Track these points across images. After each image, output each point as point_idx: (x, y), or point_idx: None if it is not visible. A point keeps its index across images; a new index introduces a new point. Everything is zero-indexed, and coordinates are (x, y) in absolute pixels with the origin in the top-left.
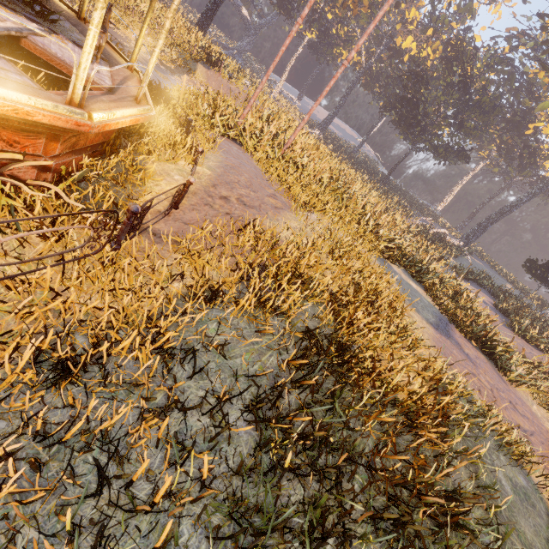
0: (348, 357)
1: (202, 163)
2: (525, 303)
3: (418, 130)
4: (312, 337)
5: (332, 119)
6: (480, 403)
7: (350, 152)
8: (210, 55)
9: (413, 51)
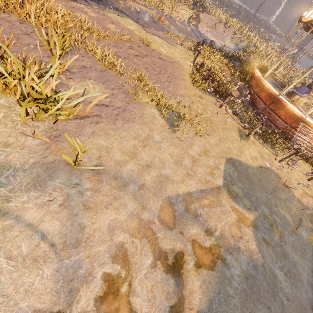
0: None
1: None
2: None
3: None
4: None
5: None
6: None
7: None
8: (201, 2)
9: None
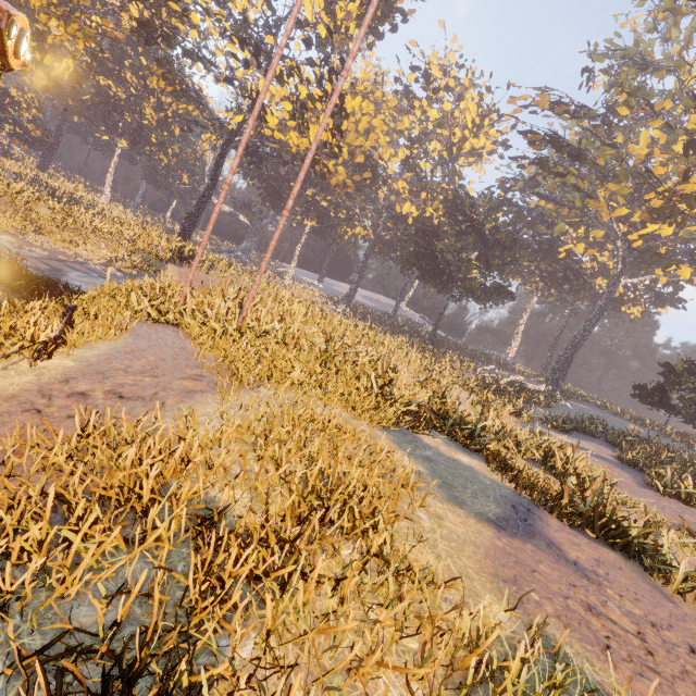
0: (180, 691)
1: (70, 355)
2: (662, 444)
3: (445, 279)
4: (95, 654)
5: (355, 291)
6: (611, 690)
7: (385, 319)
8: (183, 253)
9: (414, 214)
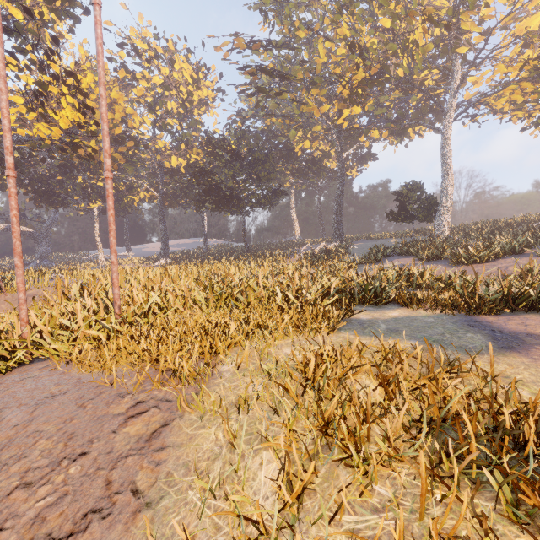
0: None
1: None
2: (420, 240)
3: (235, 201)
4: None
5: (167, 243)
6: None
7: (202, 253)
8: None
9: (183, 163)
